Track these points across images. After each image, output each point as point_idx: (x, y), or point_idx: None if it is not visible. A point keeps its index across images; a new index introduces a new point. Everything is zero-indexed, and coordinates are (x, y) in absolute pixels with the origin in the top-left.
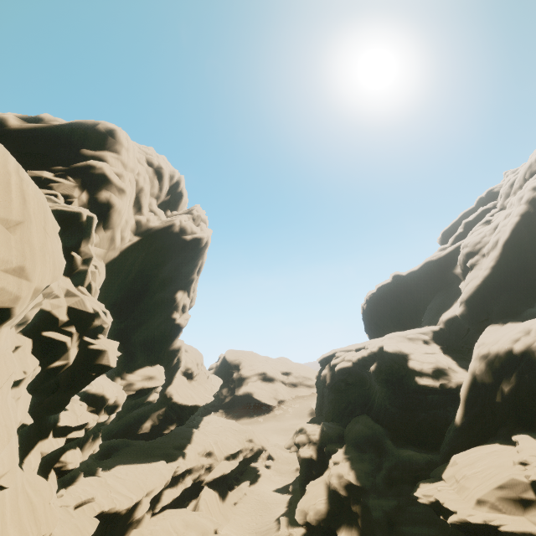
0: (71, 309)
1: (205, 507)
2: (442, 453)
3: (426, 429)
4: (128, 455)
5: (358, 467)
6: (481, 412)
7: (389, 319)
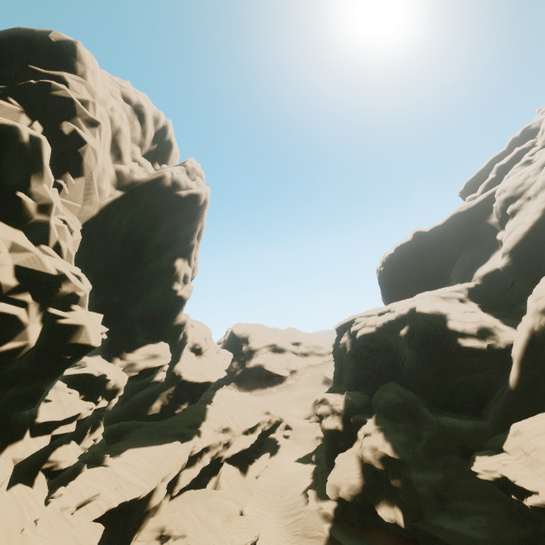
0: (22, 269)
1: (227, 485)
2: (494, 420)
3: (464, 393)
4: (139, 437)
5: (393, 438)
6: (543, 373)
7: (409, 281)
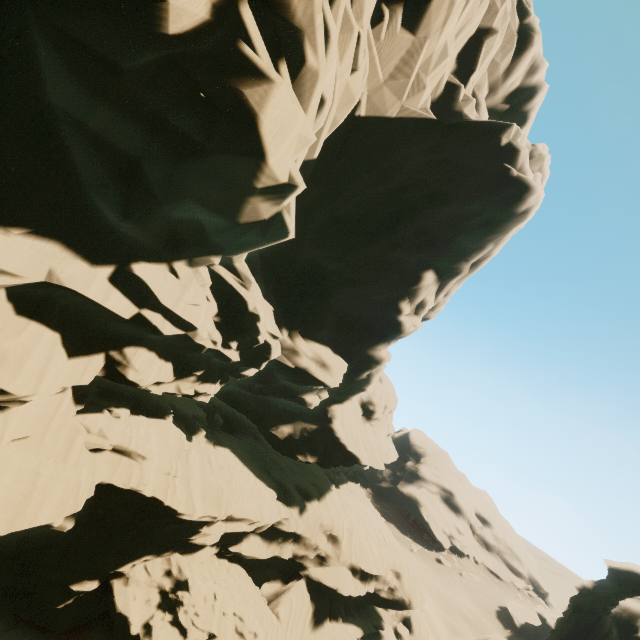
0: None
1: (285, 615)
2: None
3: None
4: (247, 447)
5: None
6: None
7: None
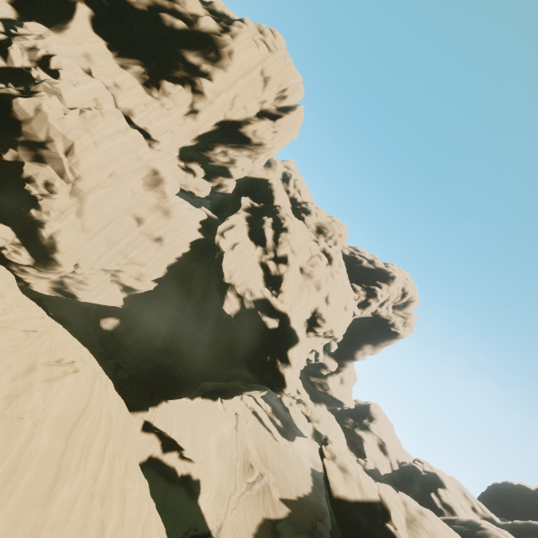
0: None
1: None
2: None
3: None
4: None
5: None
6: None
7: (500, 508)
